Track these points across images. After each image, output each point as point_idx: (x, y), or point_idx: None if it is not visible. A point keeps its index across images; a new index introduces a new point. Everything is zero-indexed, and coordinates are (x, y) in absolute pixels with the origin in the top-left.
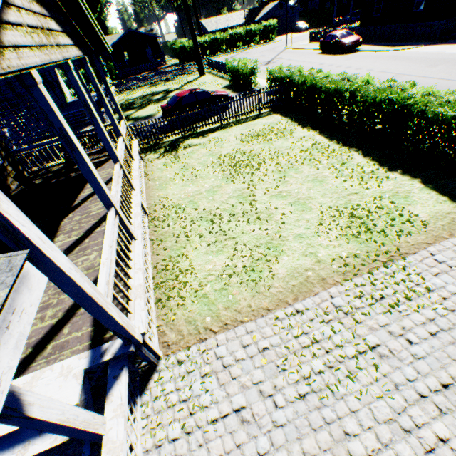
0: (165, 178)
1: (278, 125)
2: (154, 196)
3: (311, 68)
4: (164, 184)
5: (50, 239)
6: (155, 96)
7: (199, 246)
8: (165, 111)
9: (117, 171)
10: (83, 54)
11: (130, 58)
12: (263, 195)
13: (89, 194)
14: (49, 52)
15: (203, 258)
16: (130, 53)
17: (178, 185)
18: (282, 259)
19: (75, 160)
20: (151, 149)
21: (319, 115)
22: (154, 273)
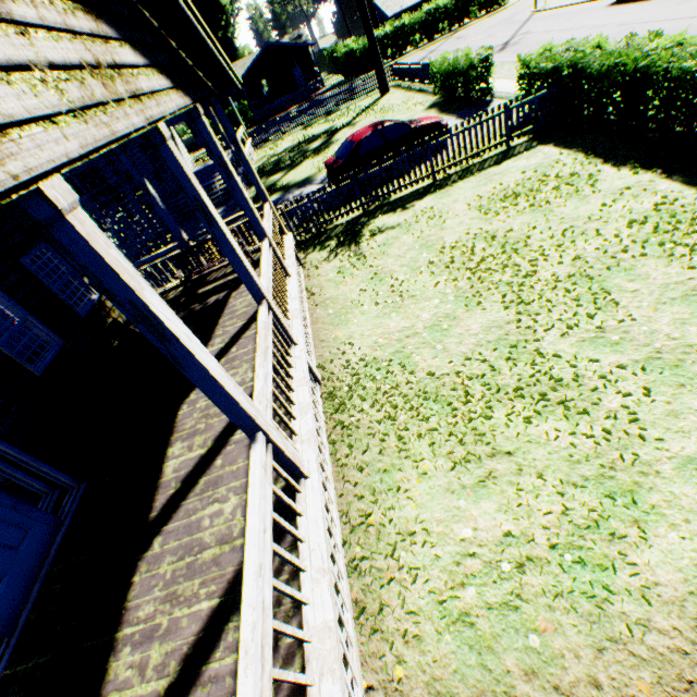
0: (343, 300)
1: (554, 167)
2: (328, 339)
3: (629, 34)
4: (343, 312)
5: (161, 450)
6: (312, 144)
7: (429, 467)
8: (332, 170)
9: (262, 324)
10: (191, 101)
11: (271, 89)
12: (560, 339)
13: (220, 348)
14: (110, 116)
15: (444, 502)
16: (270, 81)
17: (369, 315)
18: (658, 536)
19: (175, 360)
20: (314, 244)
21: (652, 134)
22: (345, 530)
